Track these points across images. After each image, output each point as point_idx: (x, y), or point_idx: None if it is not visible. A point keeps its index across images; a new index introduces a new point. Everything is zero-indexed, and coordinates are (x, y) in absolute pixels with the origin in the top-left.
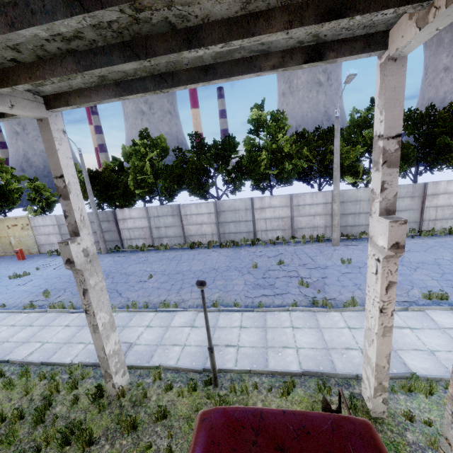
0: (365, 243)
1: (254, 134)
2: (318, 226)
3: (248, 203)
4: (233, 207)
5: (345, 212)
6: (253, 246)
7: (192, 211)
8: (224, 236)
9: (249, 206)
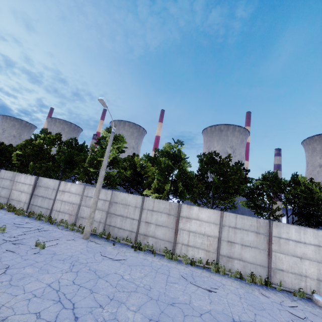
0: (110, 245)
1: (98, 144)
2: (95, 219)
3: (56, 184)
4: (47, 185)
5: (116, 212)
6: (36, 220)
7: (21, 180)
8: (31, 207)
9: (56, 187)
